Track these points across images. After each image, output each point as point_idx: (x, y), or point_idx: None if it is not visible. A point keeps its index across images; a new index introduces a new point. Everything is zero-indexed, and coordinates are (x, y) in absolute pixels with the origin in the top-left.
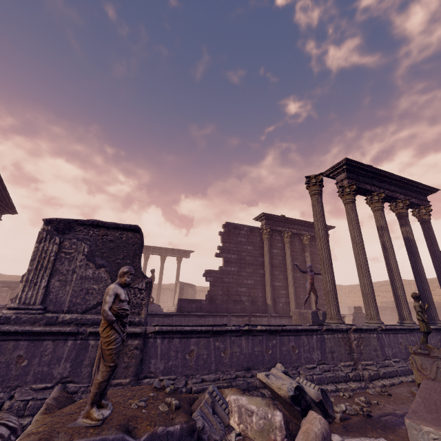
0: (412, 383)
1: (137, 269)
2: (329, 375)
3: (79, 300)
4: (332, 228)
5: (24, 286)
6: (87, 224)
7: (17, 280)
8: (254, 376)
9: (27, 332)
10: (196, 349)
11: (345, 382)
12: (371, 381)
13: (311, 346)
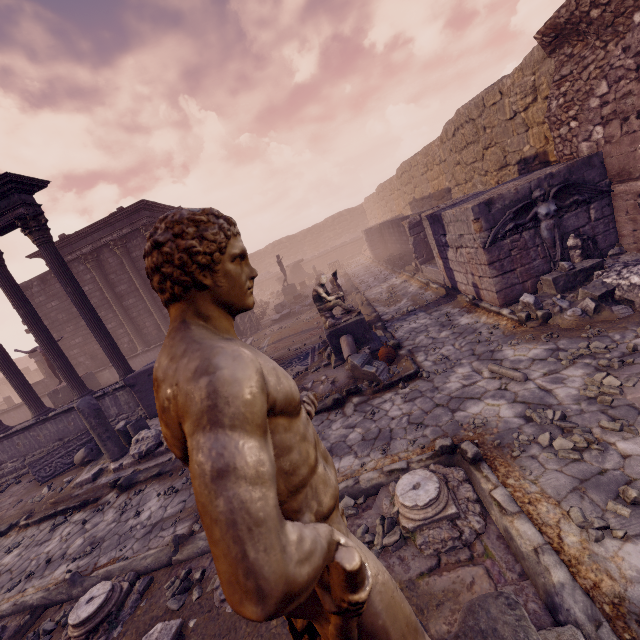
0: None
1: None
2: None
3: None
4: (142, 203)
5: None
6: None
7: None
8: None
9: None
10: None
11: None
12: None
13: None
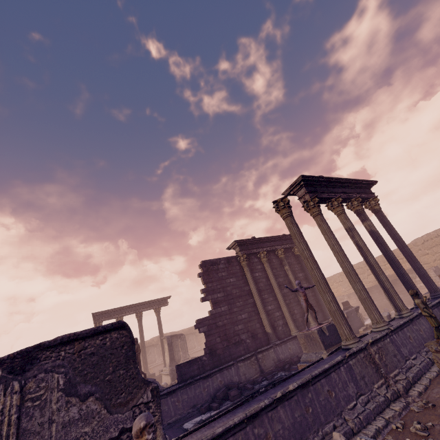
0: (439, 377)
1: (135, 377)
2: (372, 407)
3: None
4: None
5: None
6: (55, 344)
7: None
8: None
9: None
10: None
11: (388, 407)
12: (407, 393)
13: (344, 381)
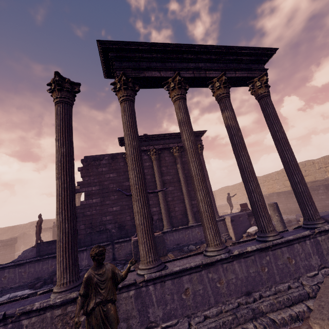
0: None
1: None
2: None
3: None
4: (204, 132)
5: None
6: None
7: (9, 229)
8: None
9: None
10: None
11: None
12: None
13: None
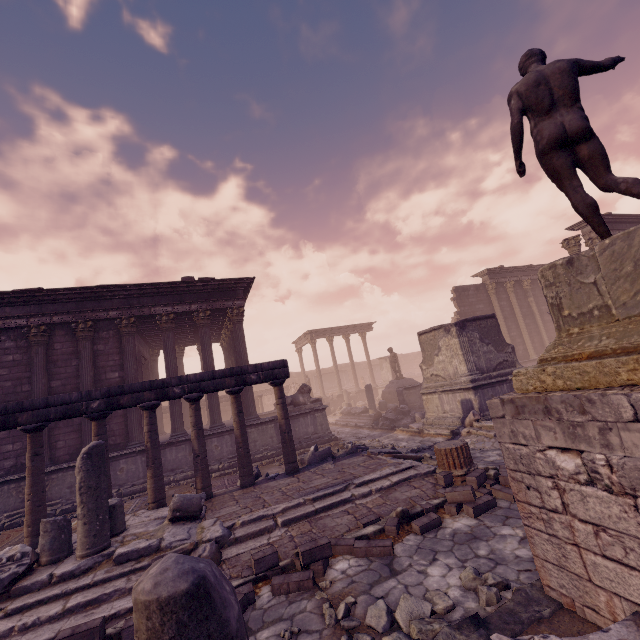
0: None
1: (503, 341)
2: None
3: (489, 365)
4: None
5: (466, 363)
6: (471, 320)
7: None
8: None
9: (489, 383)
10: None
11: None
12: None
13: None
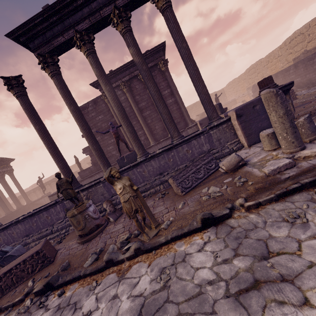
0: None
1: None
2: (67, 224)
3: None
4: (163, 45)
5: None
6: None
7: (73, 167)
8: (30, 238)
9: None
10: (1, 237)
11: None
12: None
13: (58, 212)
